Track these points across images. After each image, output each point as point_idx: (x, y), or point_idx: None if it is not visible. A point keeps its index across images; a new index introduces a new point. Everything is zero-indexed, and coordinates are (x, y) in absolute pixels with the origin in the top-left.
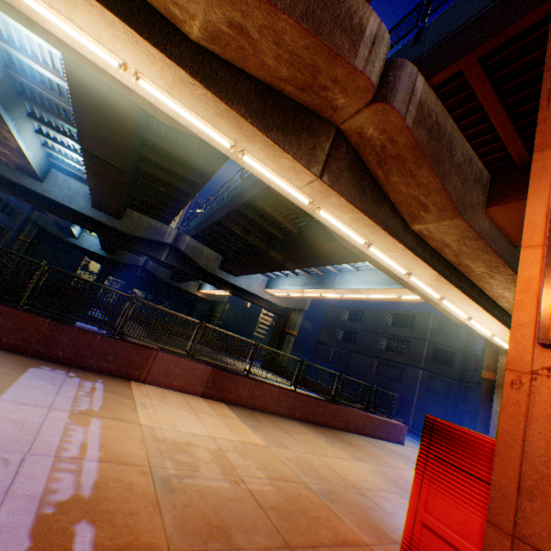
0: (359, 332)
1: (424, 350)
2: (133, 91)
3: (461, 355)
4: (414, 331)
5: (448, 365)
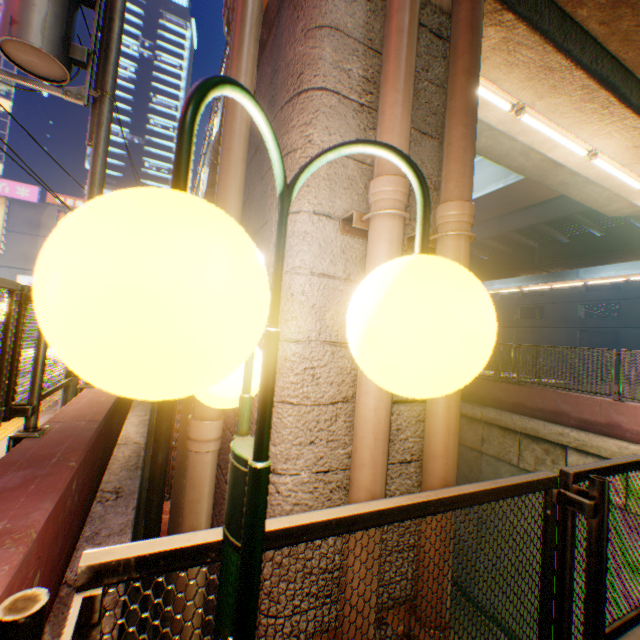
0: (545, 307)
1: None
2: (610, 206)
3: None
4: (622, 291)
5: None
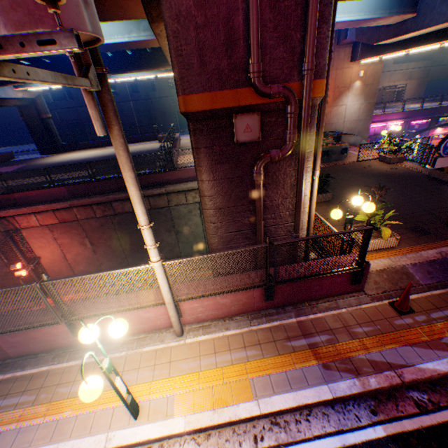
0: (73, 90)
1: (128, 89)
2: None
3: (143, 84)
4: None
5: (139, 93)
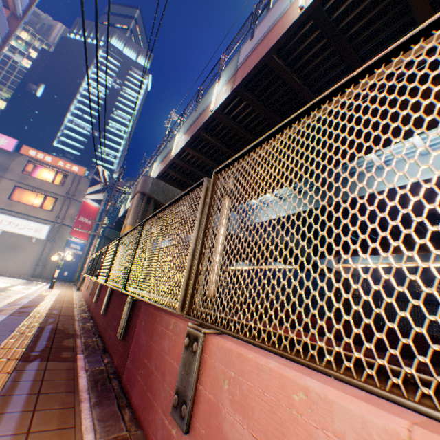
0: (386, 281)
1: None
2: None
3: None
4: None
5: None
